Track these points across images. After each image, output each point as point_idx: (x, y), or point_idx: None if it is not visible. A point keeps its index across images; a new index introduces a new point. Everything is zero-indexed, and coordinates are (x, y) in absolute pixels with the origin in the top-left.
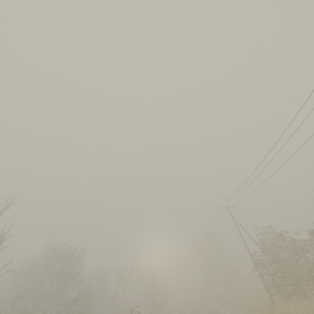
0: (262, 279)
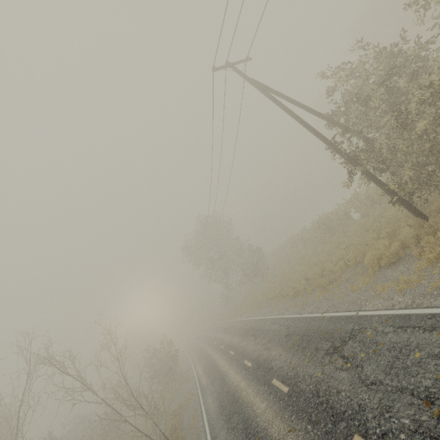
0: (381, 183)
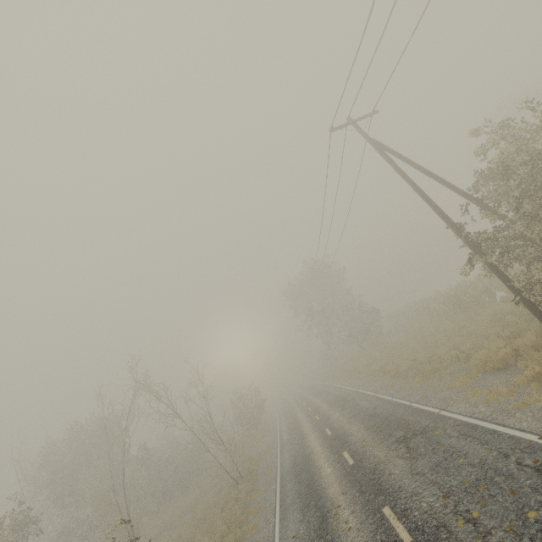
0: (504, 278)
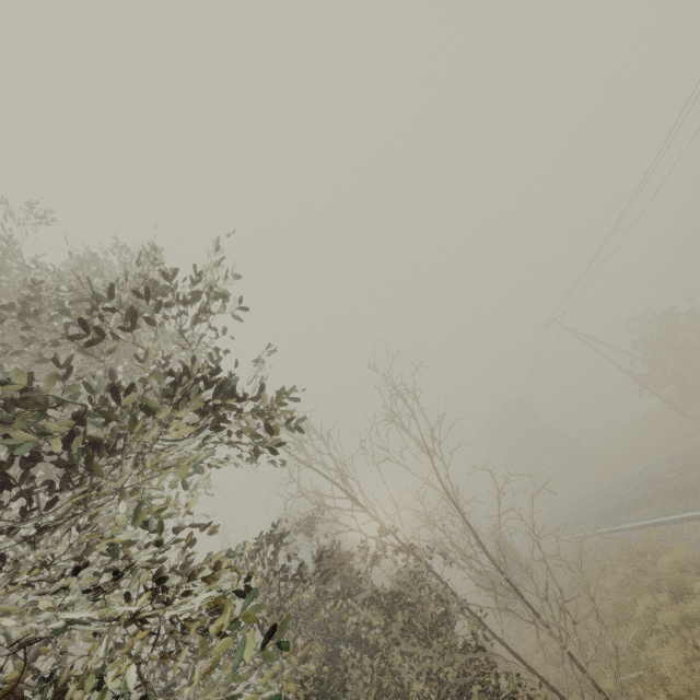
0: (660, 397)
